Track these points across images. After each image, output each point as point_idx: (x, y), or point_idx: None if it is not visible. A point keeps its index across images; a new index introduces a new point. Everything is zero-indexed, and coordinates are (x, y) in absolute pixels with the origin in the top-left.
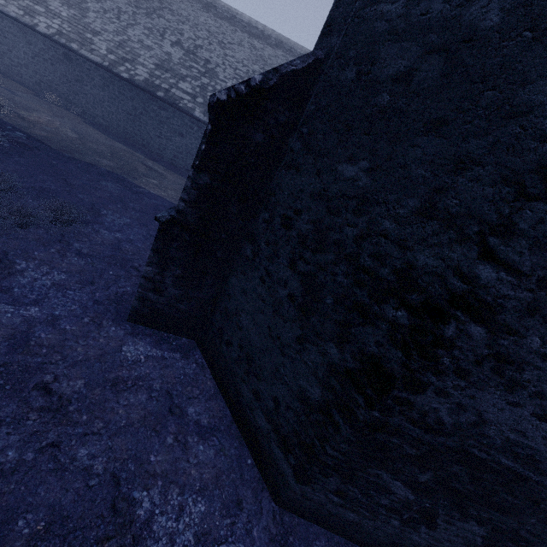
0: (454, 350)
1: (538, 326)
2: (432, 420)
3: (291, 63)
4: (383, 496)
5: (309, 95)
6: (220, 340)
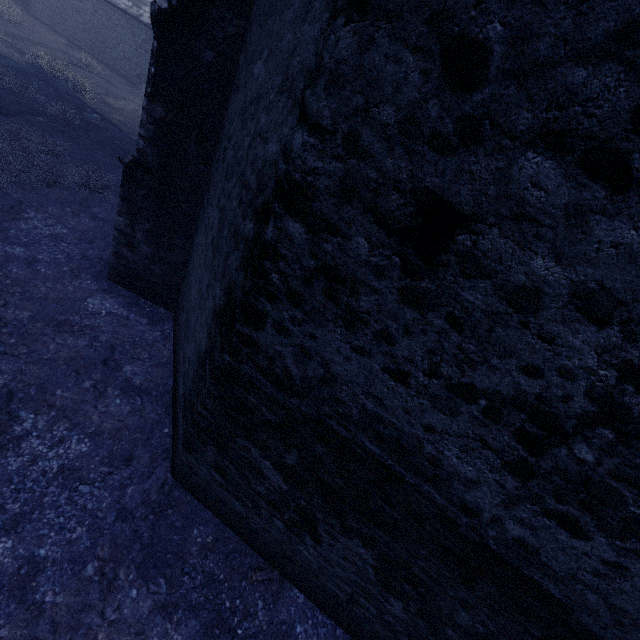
0: (280, 262)
1: (359, 218)
2: (281, 371)
3: None
4: (258, 480)
5: None
6: (181, 307)
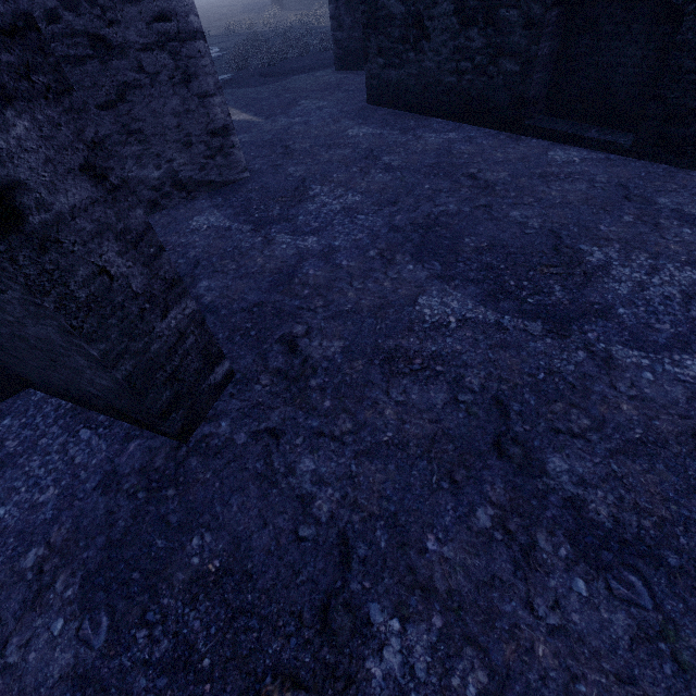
0: None
1: None
2: None
3: None
4: (394, 28)
5: None
6: None
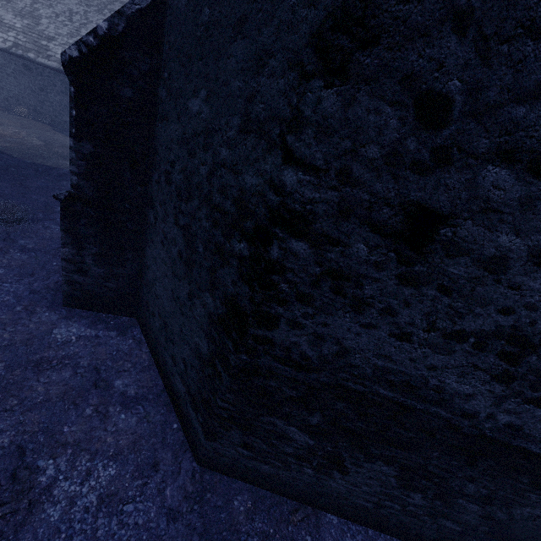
0: (287, 274)
1: (357, 230)
2: (298, 356)
3: (134, 2)
4: (285, 444)
5: (164, 35)
6: (148, 313)
